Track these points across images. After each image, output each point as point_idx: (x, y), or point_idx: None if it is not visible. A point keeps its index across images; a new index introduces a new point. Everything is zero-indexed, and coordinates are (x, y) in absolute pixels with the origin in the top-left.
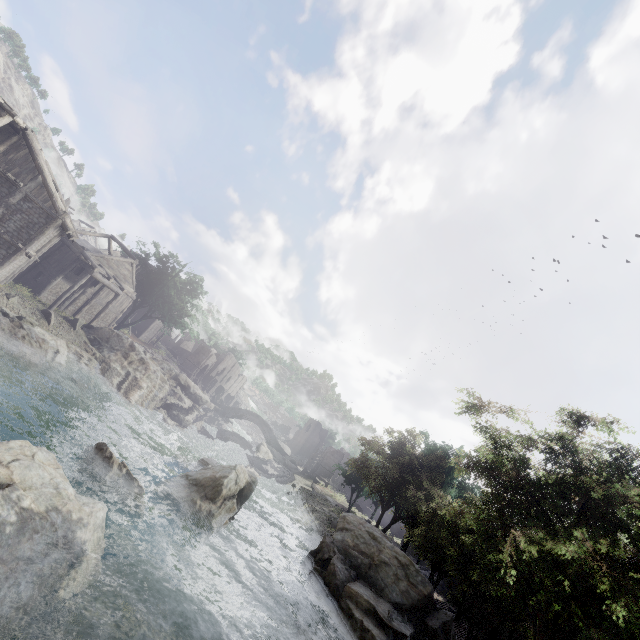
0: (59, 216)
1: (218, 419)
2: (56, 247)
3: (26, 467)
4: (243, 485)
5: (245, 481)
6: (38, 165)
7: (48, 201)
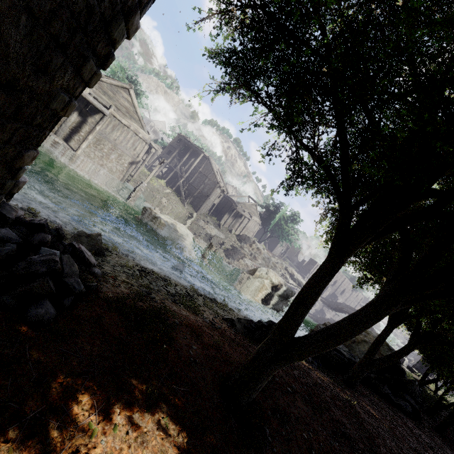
0: (217, 183)
1: (324, 308)
2: (226, 203)
3: (181, 226)
4: (276, 282)
5: (277, 281)
6: (212, 167)
7: (215, 179)
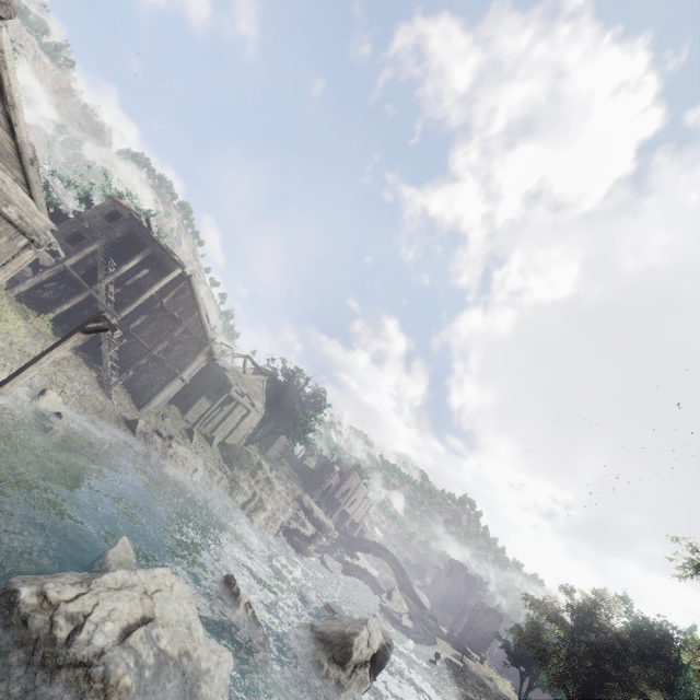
0: (208, 343)
1: (342, 551)
2: (202, 369)
3: (166, 599)
4: (376, 648)
5: (378, 643)
6: (196, 303)
7: (201, 331)
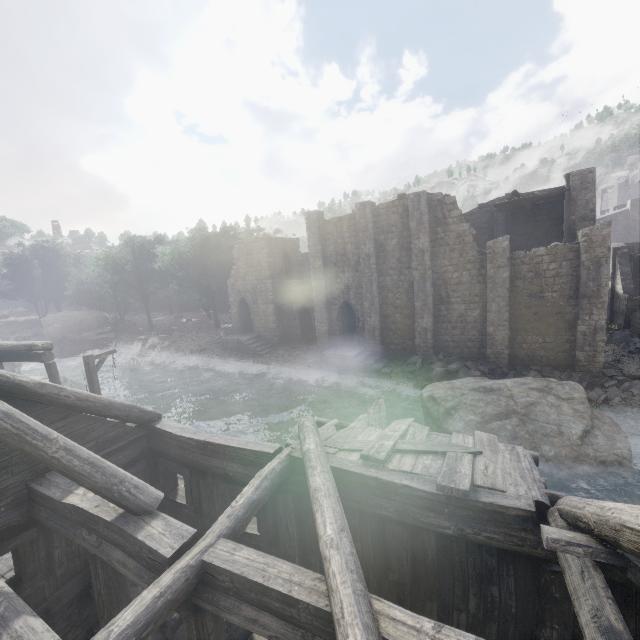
0: None
1: None
2: None
3: None
4: None
5: None
6: None
7: None
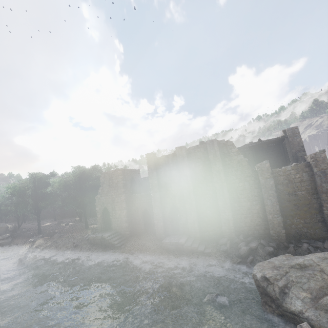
0: None
1: None
2: None
3: None
4: None
5: None
6: None
7: None
